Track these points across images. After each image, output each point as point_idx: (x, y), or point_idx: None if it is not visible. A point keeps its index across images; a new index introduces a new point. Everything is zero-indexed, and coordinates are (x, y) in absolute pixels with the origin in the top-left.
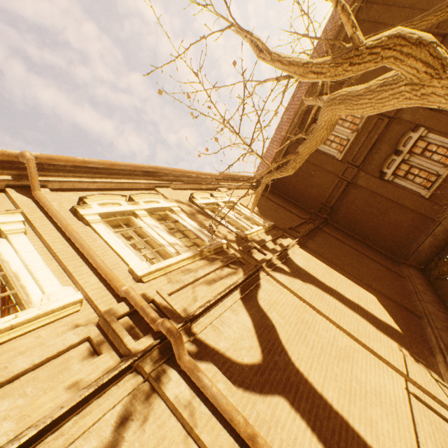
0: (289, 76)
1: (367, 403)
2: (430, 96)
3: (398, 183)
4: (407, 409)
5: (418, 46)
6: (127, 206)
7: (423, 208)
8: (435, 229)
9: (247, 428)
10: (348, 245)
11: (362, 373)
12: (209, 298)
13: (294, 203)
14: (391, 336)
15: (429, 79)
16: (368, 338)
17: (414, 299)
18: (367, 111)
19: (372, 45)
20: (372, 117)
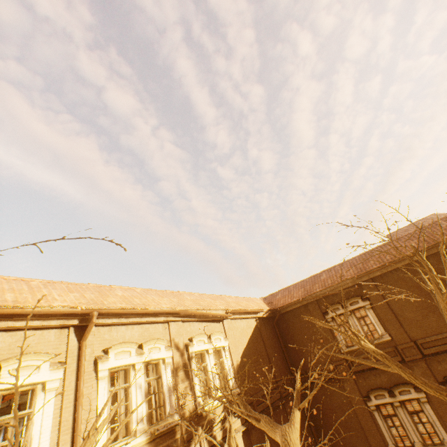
0: None
1: None
2: None
3: (376, 417)
4: None
5: None
6: (133, 358)
7: None
8: None
9: None
10: None
11: None
12: None
13: (284, 351)
14: None
15: None
16: None
17: None
18: None
19: None
20: (390, 344)
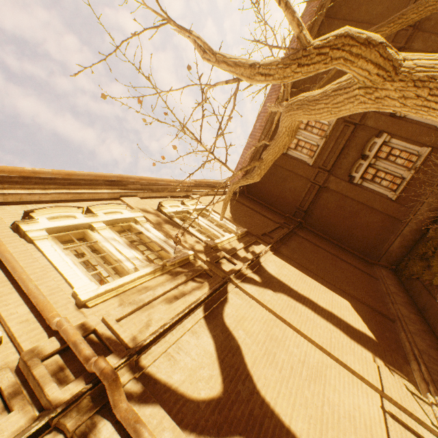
0: (238, 79)
1: (341, 432)
2: (385, 99)
3: (367, 186)
4: (383, 433)
5: (367, 46)
6: (83, 219)
7: (391, 210)
8: (403, 230)
9: None
10: (323, 248)
11: (335, 394)
12: (166, 321)
13: (269, 207)
14: (365, 345)
15: (382, 82)
16: (341, 351)
17: (387, 302)
18: (325, 116)
19: (320, 44)
20: (339, 124)
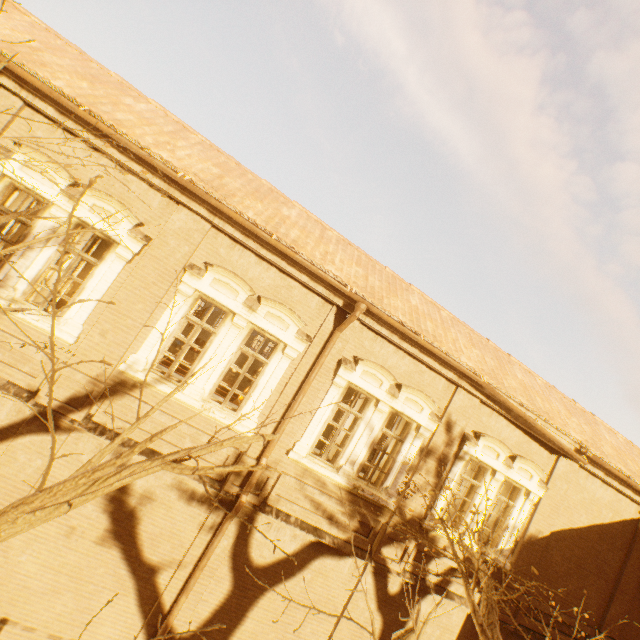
0: None
1: None
2: None
3: None
4: None
5: None
6: (381, 392)
7: None
8: None
9: (201, 566)
10: None
11: None
12: (294, 515)
13: None
14: None
15: None
16: None
17: None
18: None
19: None
20: None
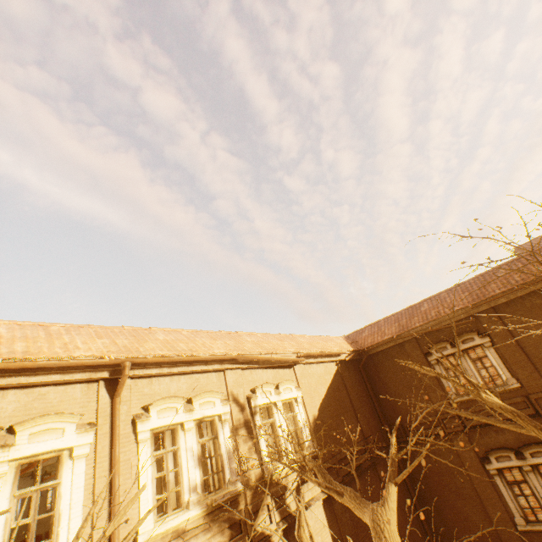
0: None
1: None
2: None
3: (498, 483)
4: None
5: None
6: (181, 415)
7: (506, 534)
8: None
9: None
10: None
11: None
12: None
13: (373, 401)
14: None
15: None
16: None
17: None
18: None
19: None
20: (518, 392)
